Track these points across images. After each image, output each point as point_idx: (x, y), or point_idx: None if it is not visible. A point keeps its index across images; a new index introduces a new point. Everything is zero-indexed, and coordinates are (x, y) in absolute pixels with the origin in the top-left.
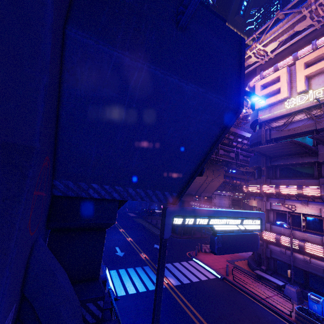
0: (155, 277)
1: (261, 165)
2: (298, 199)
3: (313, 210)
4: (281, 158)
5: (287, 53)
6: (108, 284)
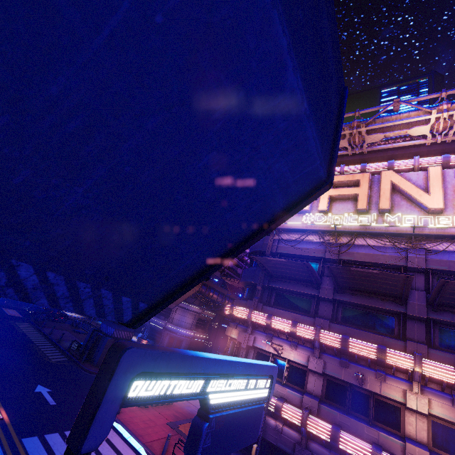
0: None
1: (258, 283)
2: (288, 338)
3: (300, 357)
4: (282, 280)
5: None
6: None
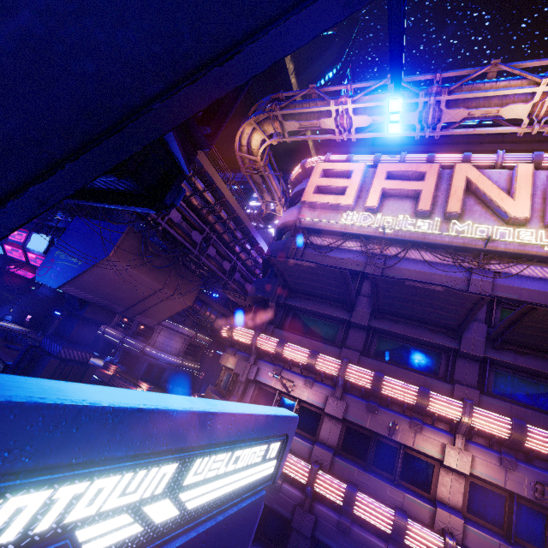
0: None
1: (271, 298)
2: (303, 372)
3: (316, 397)
4: (304, 297)
5: (364, 153)
6: None
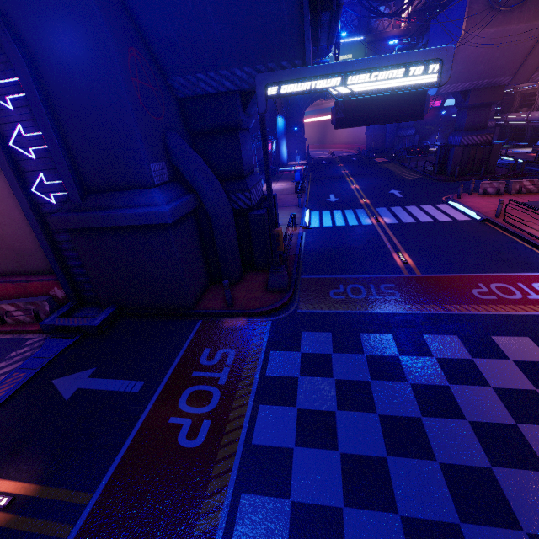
0: (364, 217)
1: None
2: None
3: None
4: None
5: None
6: (303, 219)
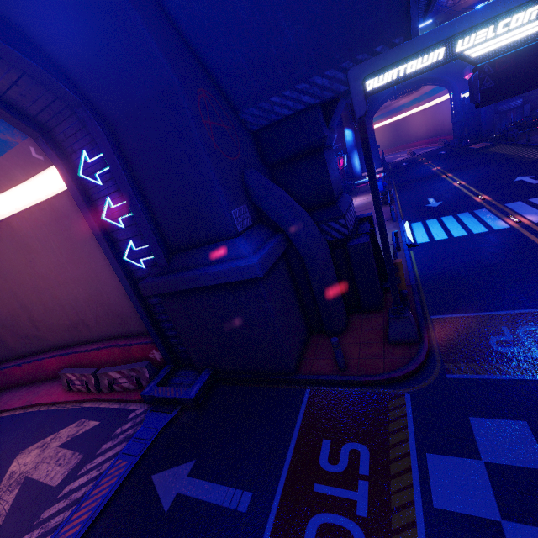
0: (492, 219)
1: None
2: None
3: None
4: None
5: None
6: (404, 234)
